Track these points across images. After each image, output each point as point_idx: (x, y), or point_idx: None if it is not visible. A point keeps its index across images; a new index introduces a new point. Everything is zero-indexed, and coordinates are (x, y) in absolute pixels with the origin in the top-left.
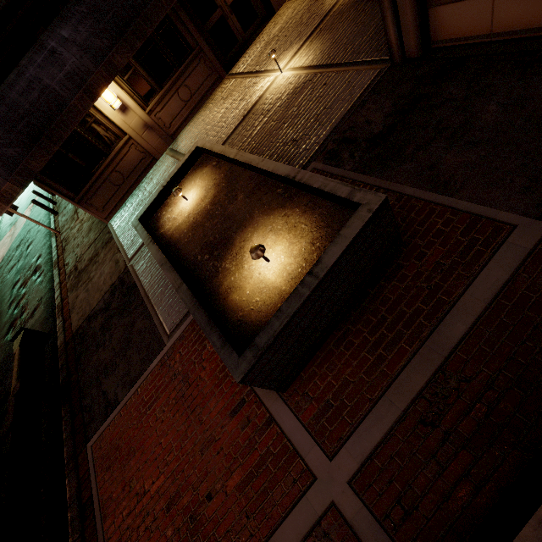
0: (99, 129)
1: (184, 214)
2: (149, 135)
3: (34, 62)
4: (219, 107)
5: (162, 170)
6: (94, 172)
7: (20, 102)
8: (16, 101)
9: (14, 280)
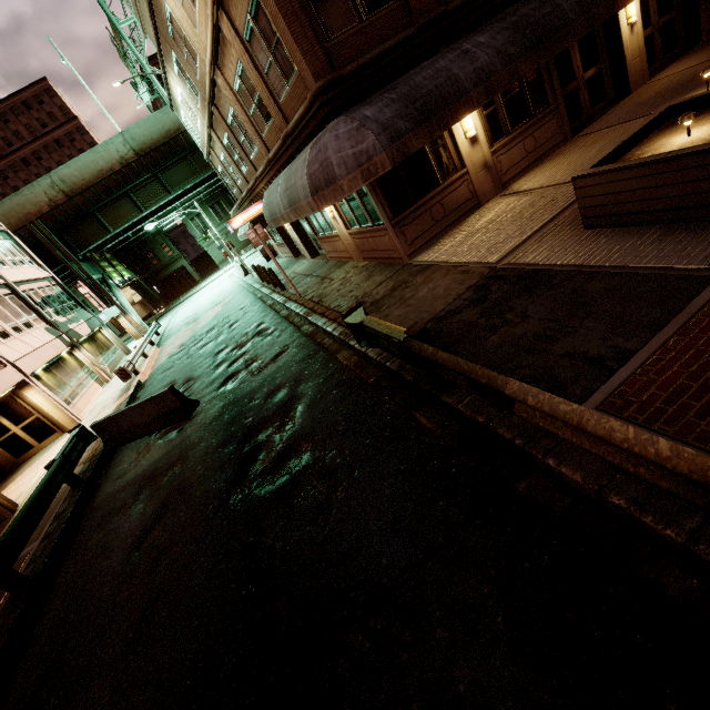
0: (443, 154)
1: (701, 140)
2: (483, 176)
3: (445, 57)
4: (585, 150)
5: (499, 207)
6: (419, 198)
7: (424, 84)
8: (420, 83)
9: (216, 350)
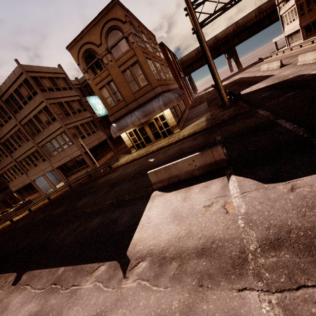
0: None
1: None
2: None
3: None
4: None
5: None
6: None
7: None
8: None
9: None
